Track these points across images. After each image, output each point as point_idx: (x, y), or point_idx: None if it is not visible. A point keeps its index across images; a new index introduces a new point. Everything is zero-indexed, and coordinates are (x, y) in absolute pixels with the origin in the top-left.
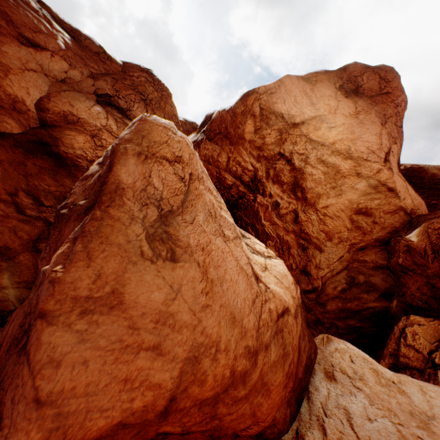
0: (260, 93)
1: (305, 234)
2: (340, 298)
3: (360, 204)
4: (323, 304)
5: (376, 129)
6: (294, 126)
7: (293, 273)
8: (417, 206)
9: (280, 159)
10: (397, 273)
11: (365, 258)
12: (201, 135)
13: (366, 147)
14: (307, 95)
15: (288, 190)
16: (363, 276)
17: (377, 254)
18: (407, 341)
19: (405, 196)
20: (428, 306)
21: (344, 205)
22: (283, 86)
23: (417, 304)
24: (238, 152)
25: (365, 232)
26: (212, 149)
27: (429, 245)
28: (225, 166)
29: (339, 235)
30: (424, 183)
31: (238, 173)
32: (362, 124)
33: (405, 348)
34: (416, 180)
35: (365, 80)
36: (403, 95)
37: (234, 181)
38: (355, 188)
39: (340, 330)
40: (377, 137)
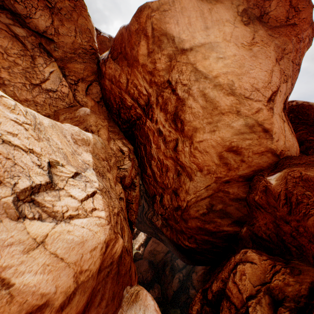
0: (153, 8)
1: (180, 162)
2: (200, 219)
3: (232, 143)
4: (186, 221)
5: (269, 65)
6: (182, 53)
7: (168, 191)
8: (289, 148)
9: (167, 87)
10: (252, 208)
11: (228, 190)
12: (108, 53)
13: (251, 84)
14: (203, 17)
15: (170, 119)
16: (223, 204)
17: (239, 188)
18: (235, 278)
19: (279, 138)
20: (270, 239)
21: (217, 141)
22: (178, 2)
23: (261, 236)
24: (135, 75)
25: (232, 168)
26: (115, 69)
27: (284, 191)
28: (125, 88)
29: (209, 168)
30: (309, 120)
31: (135, 96)
32: (255, 57)
33: (232, 284)
34: (303, 116)
35: (273, 6)
36: (310, 29)
37: (132, 103)
38: (231, 126)
39: (198, 241)
40: (267, 73)
